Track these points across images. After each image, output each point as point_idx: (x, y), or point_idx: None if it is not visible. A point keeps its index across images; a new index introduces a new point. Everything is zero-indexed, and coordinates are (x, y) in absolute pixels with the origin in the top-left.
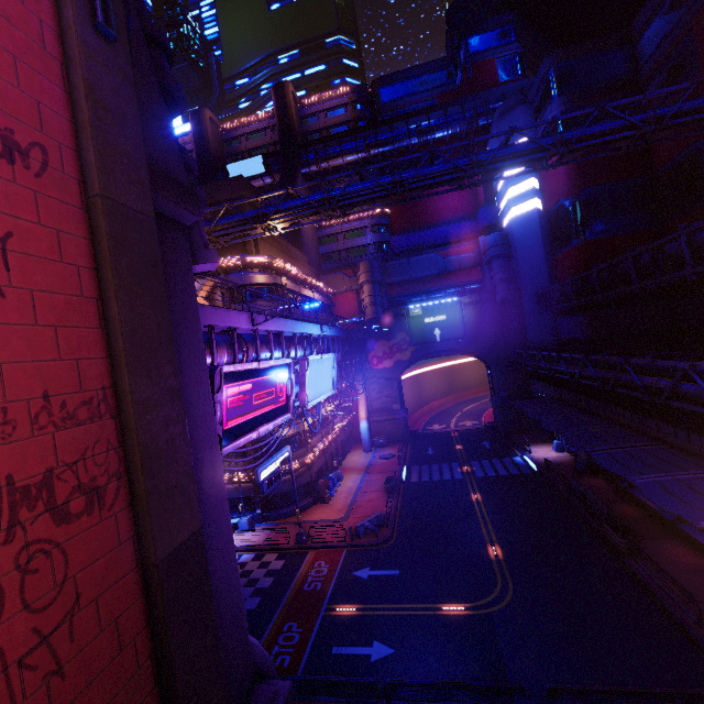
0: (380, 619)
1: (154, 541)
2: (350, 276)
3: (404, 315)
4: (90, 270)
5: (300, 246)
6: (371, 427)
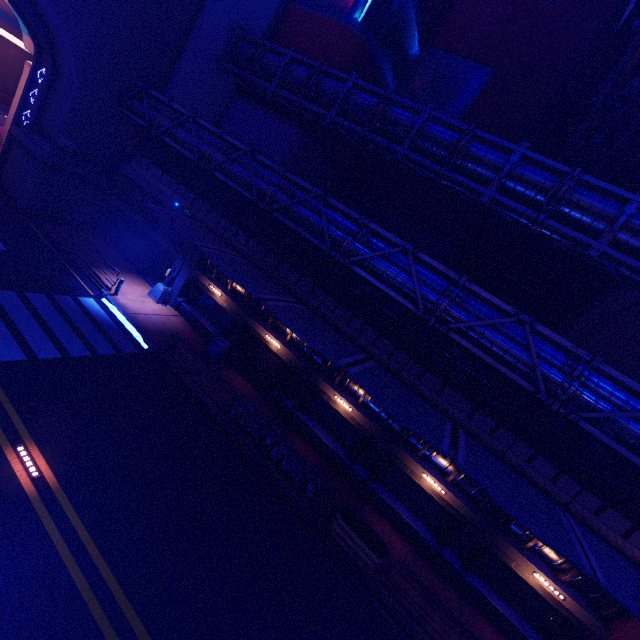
0: None
1: None
2: None
3: None
4: None
5: None
6: None
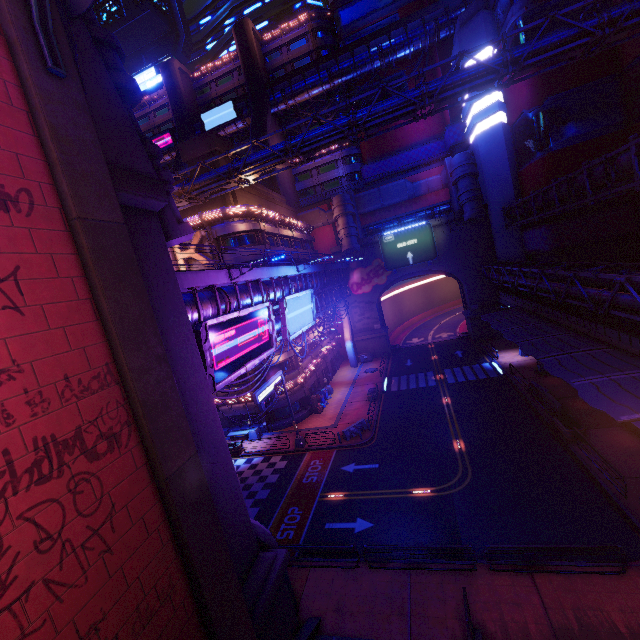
0: (362, 502)
1: (161, 465)
2: (325, 211)
3: (378, 242)
4: (81, 277)
5: (277, 188)
6: (356, 346)
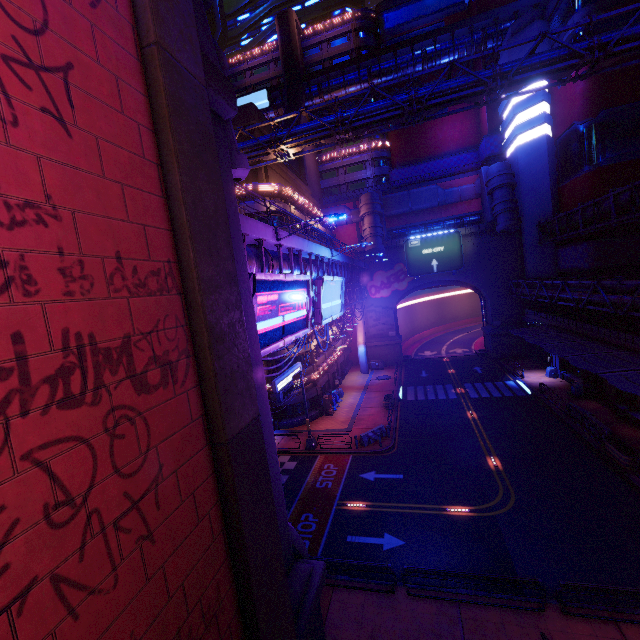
0: (388, 515)
1: (223, 421)
2: (351, 209)
3: (402, 246)
4: (149, 131)
5: (304, 179)
6: (367, 351)
